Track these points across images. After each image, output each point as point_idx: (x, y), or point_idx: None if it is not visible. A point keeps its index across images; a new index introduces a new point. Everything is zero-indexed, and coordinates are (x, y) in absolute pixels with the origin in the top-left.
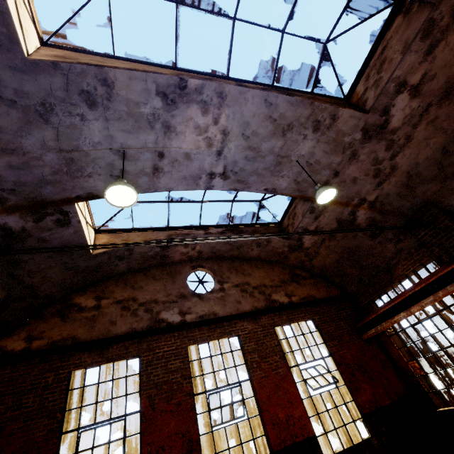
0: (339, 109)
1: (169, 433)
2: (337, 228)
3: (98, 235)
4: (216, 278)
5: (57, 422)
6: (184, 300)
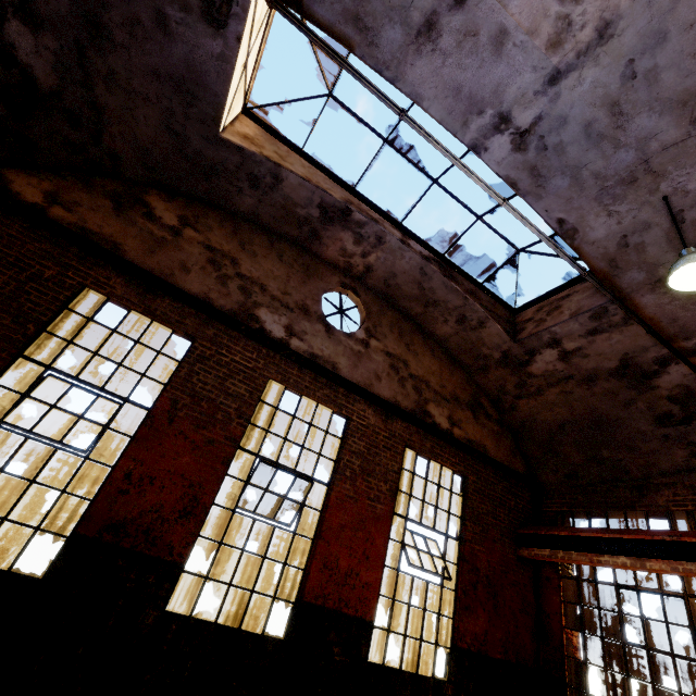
0: None
1: (172, 468)
2: (612, 370)
3: (244, 117)
4: (366, 322)
5: (24, 335)
6: (304, 317)
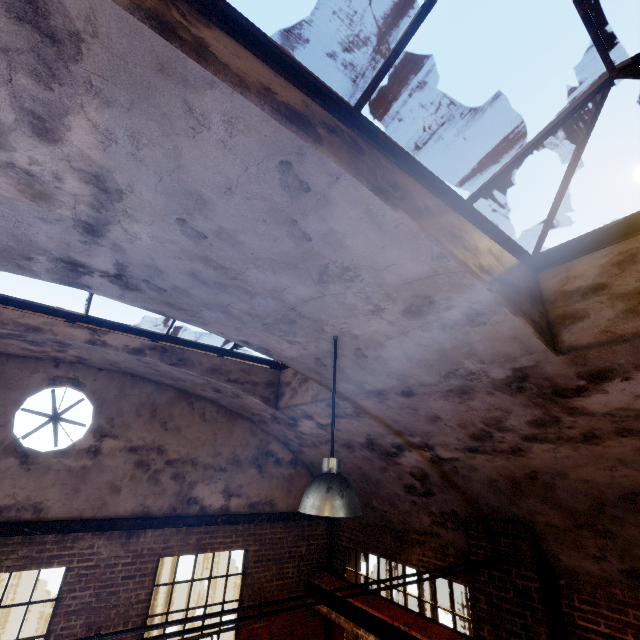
0: (502, 309)
1: None
2: (363, 444)
3: None
4: (95, 420)
5: None
6: None
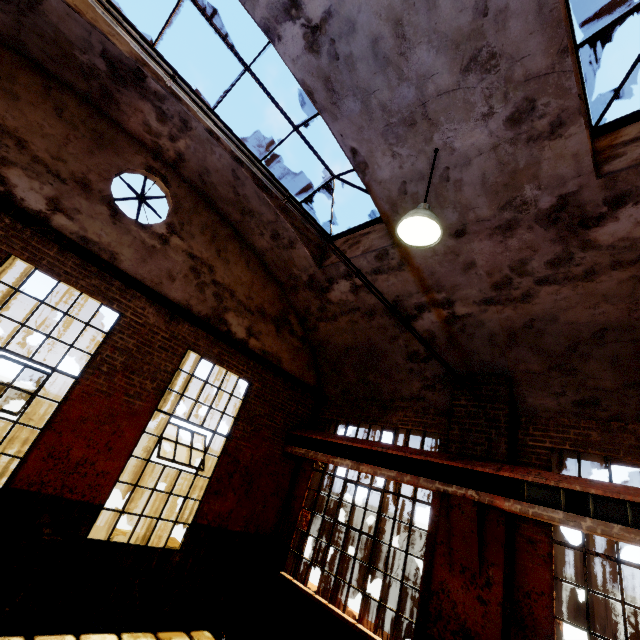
0: (579, 120)
1: None
2: (386, 309)
3: None
4: (171, 217)
5: None
6: (81, 193)
